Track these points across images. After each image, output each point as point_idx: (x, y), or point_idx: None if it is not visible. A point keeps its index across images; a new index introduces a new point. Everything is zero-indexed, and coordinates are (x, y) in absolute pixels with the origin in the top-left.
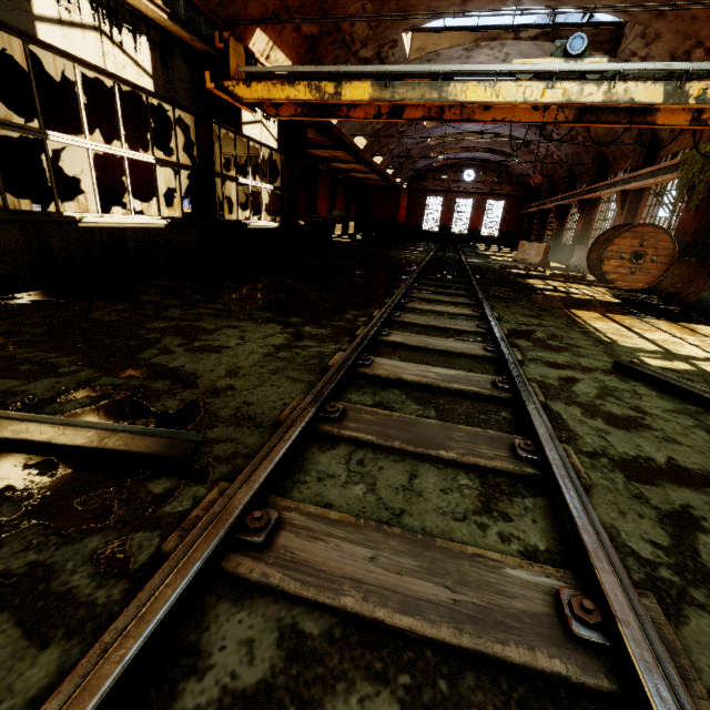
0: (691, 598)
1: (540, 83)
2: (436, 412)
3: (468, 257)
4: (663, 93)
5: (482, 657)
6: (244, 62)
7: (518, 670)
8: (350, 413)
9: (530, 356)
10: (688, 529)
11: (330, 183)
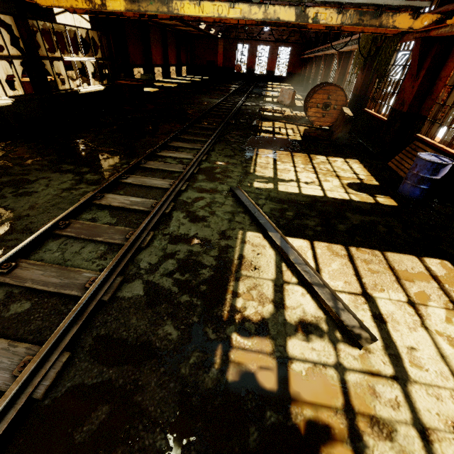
0: (142, 277)
1: (226, 4)
2: (116, 220)
3: (248, 100)
4: (295, 15)
5: (60, 293)
6: None
7: (69, 295)
8: (72, 224)
9: (195, 186)
10: (168, 258)
11: (160, 36)
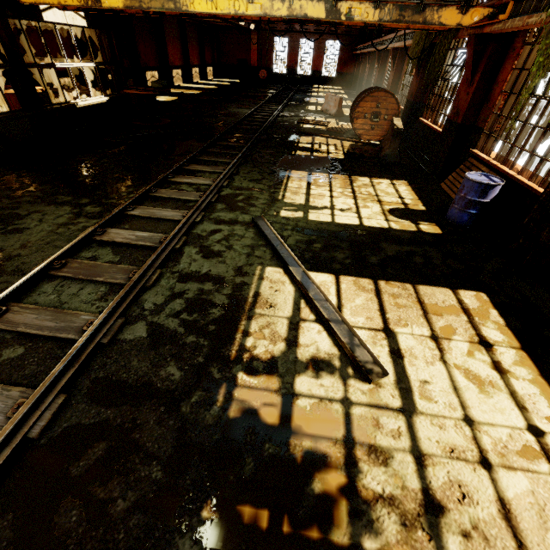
0: (146, 318)
1: None
2: (120, 258)
3: (286, 110)
4: (325, 10)
5: (56, 338)
6: None
7: (66, 339)
8: (69, 264)
9: (212, 217)
10: (175, 298)
11: (178, 29)
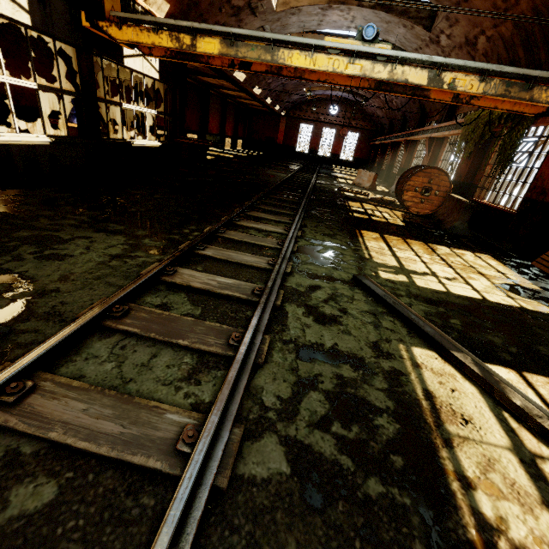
0: (274, 427)
1: (345, 59)
2: (202, 311)
3: (319, 179)
4: (428, 78)
5: (122, 462)
6: (119, 4)
7: (140, 468)
8: (132, 312)
9: (301, 269)
10: (307, 389)
11: (220, 106)
